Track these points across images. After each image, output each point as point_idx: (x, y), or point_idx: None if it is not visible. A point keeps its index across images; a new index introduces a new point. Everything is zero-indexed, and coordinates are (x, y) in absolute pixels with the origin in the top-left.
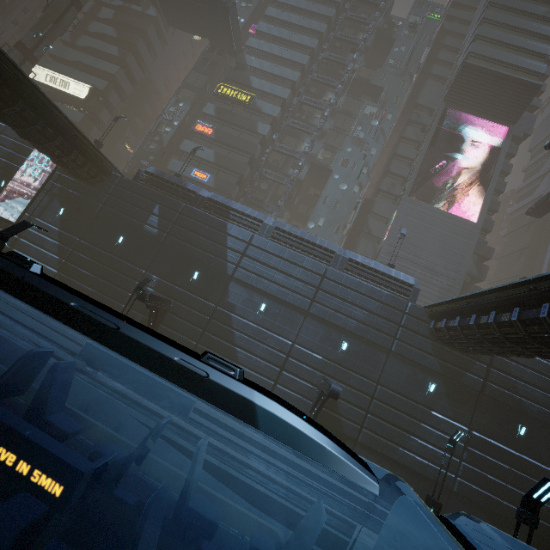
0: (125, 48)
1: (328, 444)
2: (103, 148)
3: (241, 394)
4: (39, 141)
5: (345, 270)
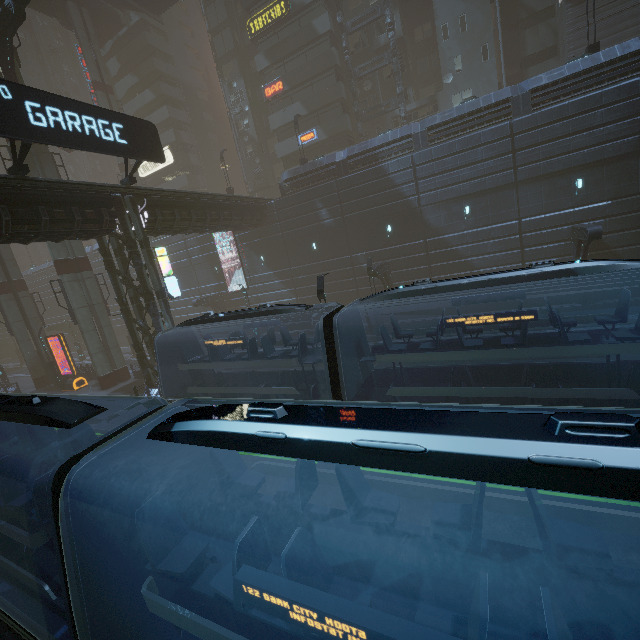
0: (150, 82)
1: (615, 263)
2: (214, 187)
3: (562, 269)
4: (226, 226)
5: (533, 108)
